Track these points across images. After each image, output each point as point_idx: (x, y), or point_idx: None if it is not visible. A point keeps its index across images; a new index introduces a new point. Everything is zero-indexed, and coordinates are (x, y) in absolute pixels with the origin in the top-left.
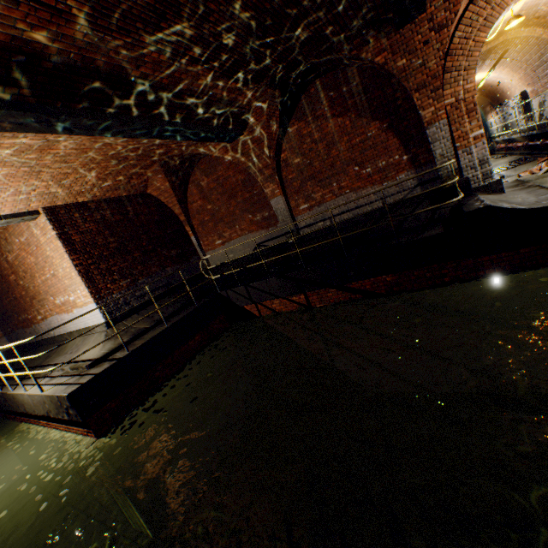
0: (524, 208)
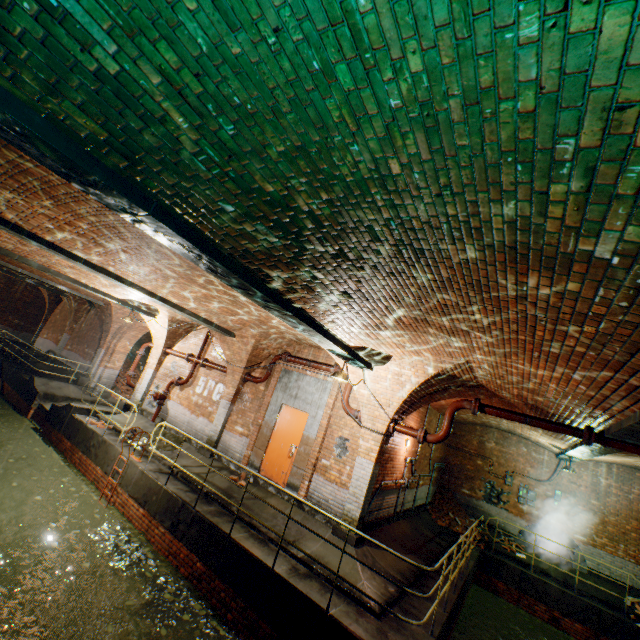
0: (36, 385)
